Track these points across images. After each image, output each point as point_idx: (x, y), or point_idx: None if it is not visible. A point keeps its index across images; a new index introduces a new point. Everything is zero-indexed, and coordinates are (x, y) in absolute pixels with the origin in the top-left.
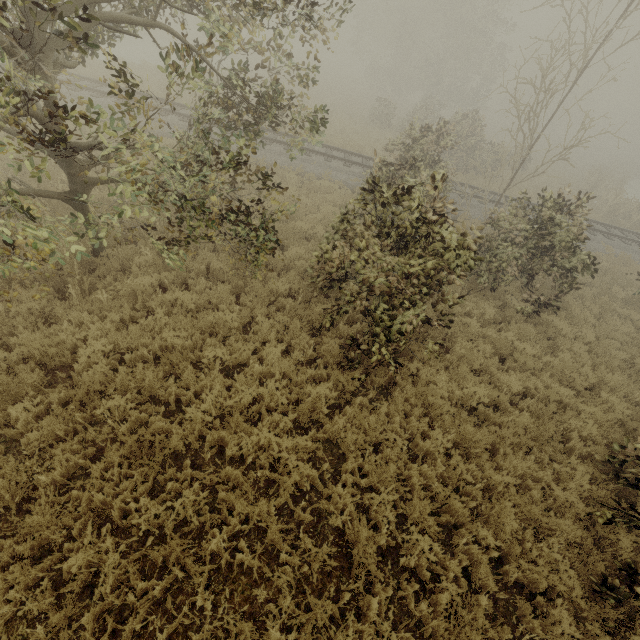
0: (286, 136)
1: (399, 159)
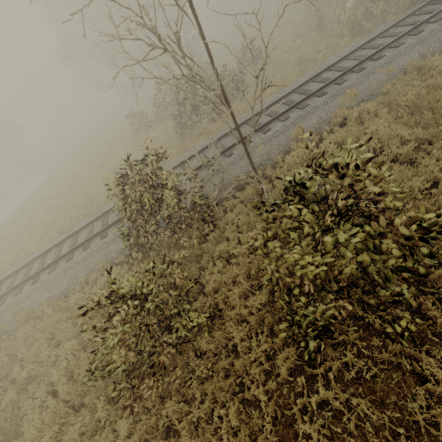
0: (68, 239)
1: (128, 222)
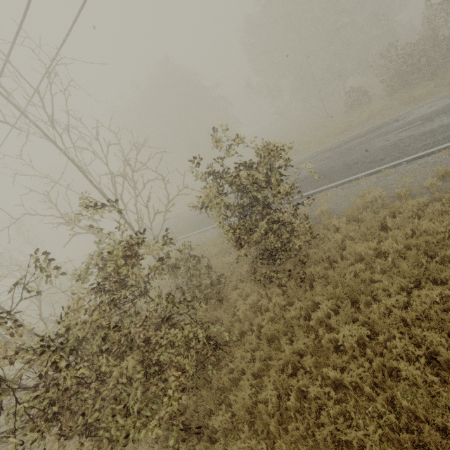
0: None
1: None
